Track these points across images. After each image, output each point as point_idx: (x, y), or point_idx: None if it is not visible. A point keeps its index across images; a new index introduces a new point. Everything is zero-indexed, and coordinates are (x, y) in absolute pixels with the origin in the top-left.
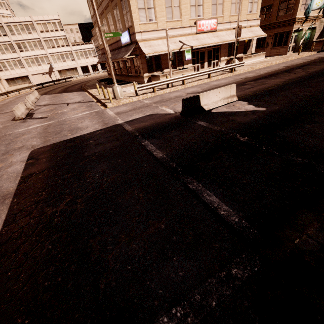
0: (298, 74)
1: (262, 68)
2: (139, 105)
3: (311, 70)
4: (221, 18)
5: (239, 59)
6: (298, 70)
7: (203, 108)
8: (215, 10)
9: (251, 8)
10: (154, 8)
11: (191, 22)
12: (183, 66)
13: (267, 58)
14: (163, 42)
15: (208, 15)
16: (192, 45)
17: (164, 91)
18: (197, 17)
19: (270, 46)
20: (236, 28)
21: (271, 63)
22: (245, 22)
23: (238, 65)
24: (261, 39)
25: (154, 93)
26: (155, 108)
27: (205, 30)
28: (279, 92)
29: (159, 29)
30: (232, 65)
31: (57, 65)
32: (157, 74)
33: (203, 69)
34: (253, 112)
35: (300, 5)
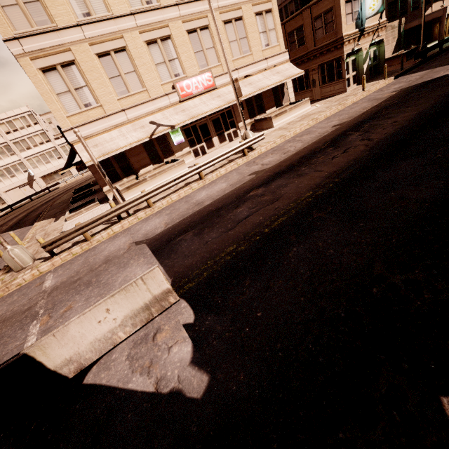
0: (351, 152)
1: (299, 133)
2: (21, 303)
3: (377, 134)
4: (219, 68)
5: (267, 120)
6: (355, 136)
7: (60, 375)
8: (204, 60)
9: (267, 39)
10: (88, 86)
11: (166, 87)
12: (173, 155)
13: (315, 105)
14: (120, 133)
15: (193, 70)
16: (173, 123)
17: (109, 233)
18: (175, 78)
19: (318, 84)
20: (232, 83)
21: (316, 118)
22: (263, 62)
23: (252, 142)
24: (302, 77)
25: (87, 244)
26: (22, 328)
27: (194, 92)
28: (288, 247)
29: (107, 114)
30: (240, 145)
31: (39, 170)
32: (127, 181)
33: (212, 148)
34: (159, 418)
35: (344, 17)
